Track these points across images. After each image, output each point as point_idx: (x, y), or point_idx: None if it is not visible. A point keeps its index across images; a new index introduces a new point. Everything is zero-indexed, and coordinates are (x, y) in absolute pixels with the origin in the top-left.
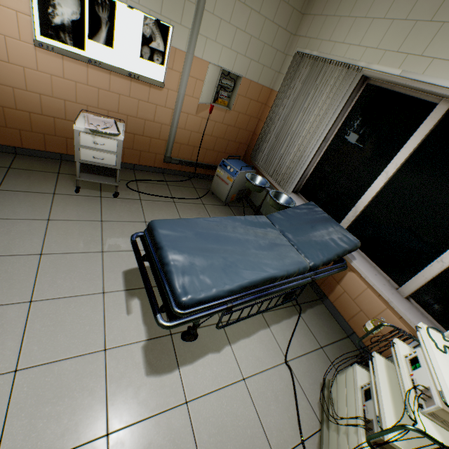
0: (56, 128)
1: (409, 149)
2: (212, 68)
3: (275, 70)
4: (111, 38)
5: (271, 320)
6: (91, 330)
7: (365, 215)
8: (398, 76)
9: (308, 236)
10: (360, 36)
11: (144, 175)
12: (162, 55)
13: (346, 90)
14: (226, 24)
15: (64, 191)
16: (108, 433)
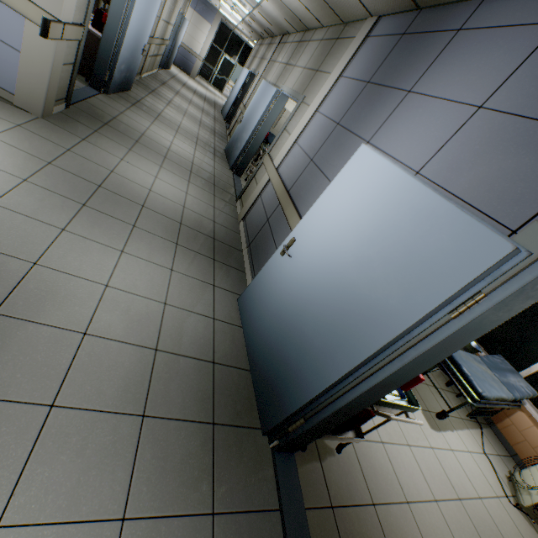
0: None
1: None
2: None
3: None
4: None
5: (468, 425)
6: None
7: (536, 376)
8: None
9: (506, 378)
10: None
11: None
12: None
13: None
14: None
15: None
16: (431, 447)
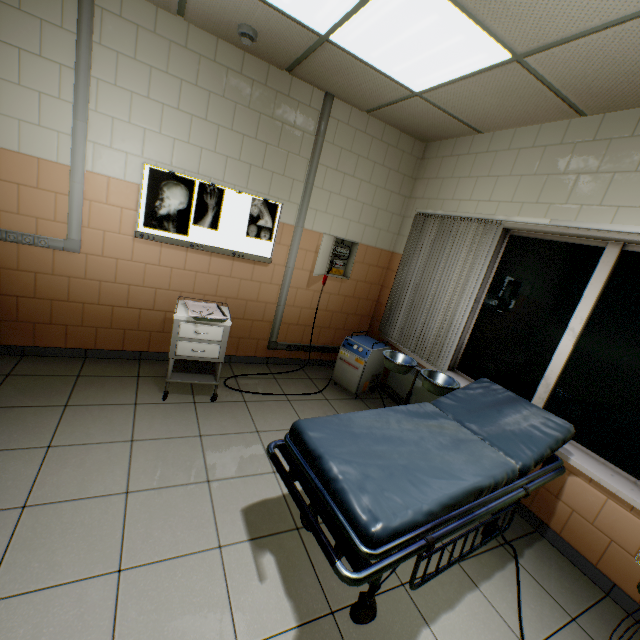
0: (140, 320)
1: (590, 299)
2: (326, 238)
3: (393, 232)
4: (217, 221)
5: (477, 573)
6: (211, 614)
7: (563, 388)
8: (547, 225)
9: (498, 424)
10: (488, 193)
11: (244, 368)
12: (270, 231)
13: (490, 244)
14: (337, 195)
15: (148, 400)
16: None
